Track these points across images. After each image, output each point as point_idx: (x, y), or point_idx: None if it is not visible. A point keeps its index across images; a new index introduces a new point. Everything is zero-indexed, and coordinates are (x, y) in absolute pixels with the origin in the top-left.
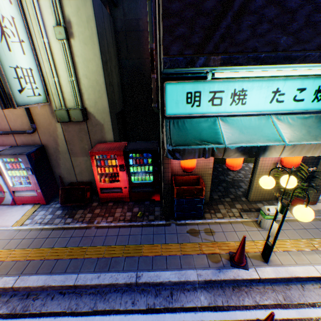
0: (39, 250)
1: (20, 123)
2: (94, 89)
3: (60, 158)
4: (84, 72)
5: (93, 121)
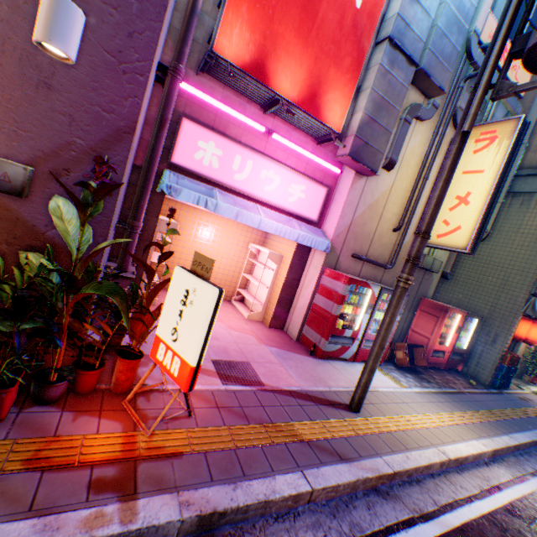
0: (474, 412)
1: (377, 253)
2: None
3: None
4: None
5: (428, 273)
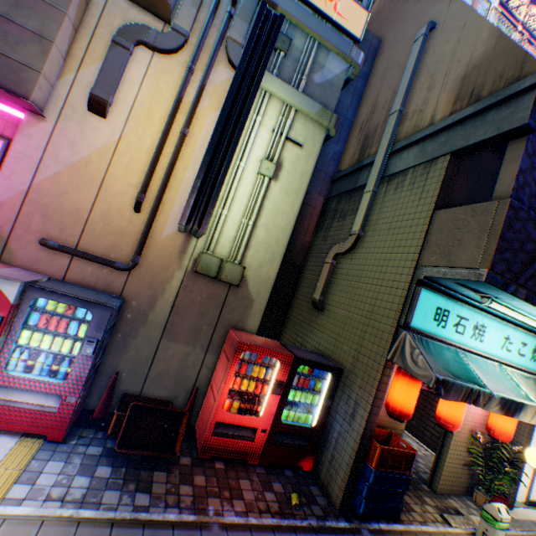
0: None
1: (106, 244)
2: (268, 246)
3: (139, 333)
4: (267, 221)
5: (240, 289)
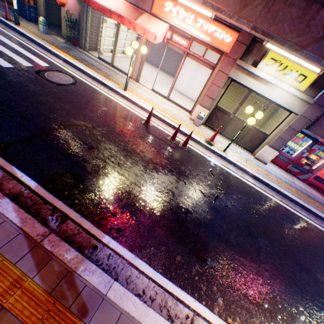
0: None
1: None
2: None
3: None
4: None
5: None
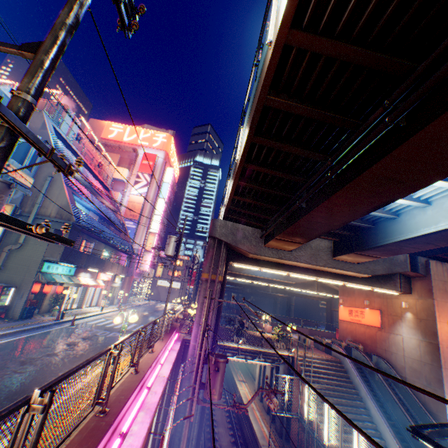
0: None
1: None
2: None
3: None
4: None
5: None
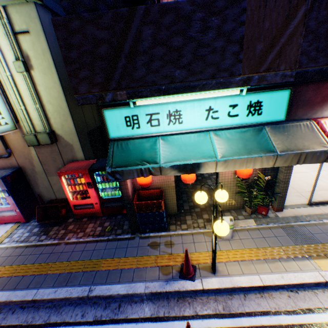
0: (10, 267)
1: None
2: (59, 113)
3: (38, 178)
4: (48, 99)
5: (62, 142)
